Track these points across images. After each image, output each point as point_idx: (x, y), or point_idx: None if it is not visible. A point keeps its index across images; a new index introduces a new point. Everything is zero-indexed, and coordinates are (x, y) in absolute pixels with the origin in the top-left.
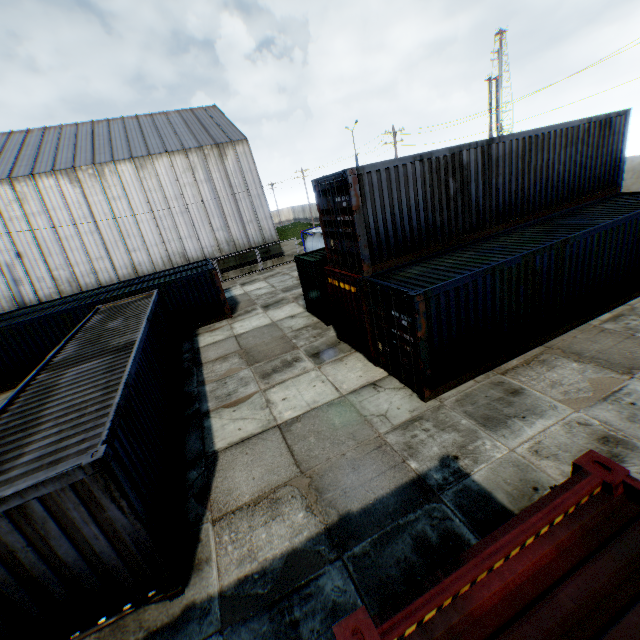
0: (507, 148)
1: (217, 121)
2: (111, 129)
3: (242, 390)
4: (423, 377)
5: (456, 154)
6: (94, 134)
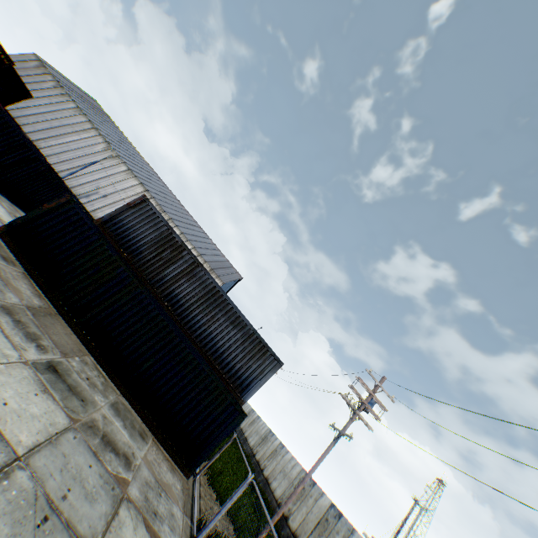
0: (205, 279)
1: (231, 275)
2: (200, 232)
3: (5, 203)
4: (16, 219)
5: (183, 247)
6: (193, 225)
